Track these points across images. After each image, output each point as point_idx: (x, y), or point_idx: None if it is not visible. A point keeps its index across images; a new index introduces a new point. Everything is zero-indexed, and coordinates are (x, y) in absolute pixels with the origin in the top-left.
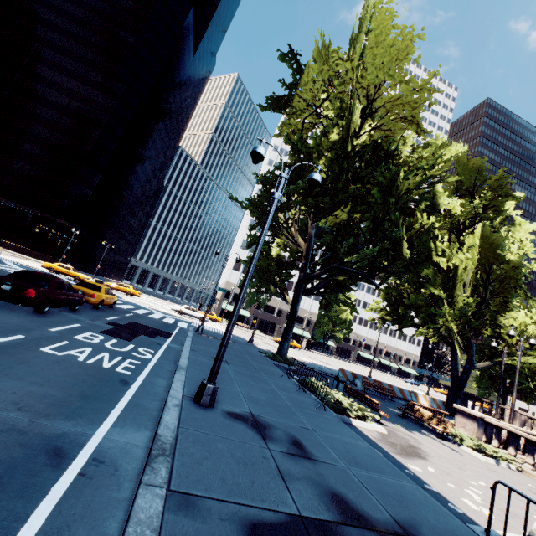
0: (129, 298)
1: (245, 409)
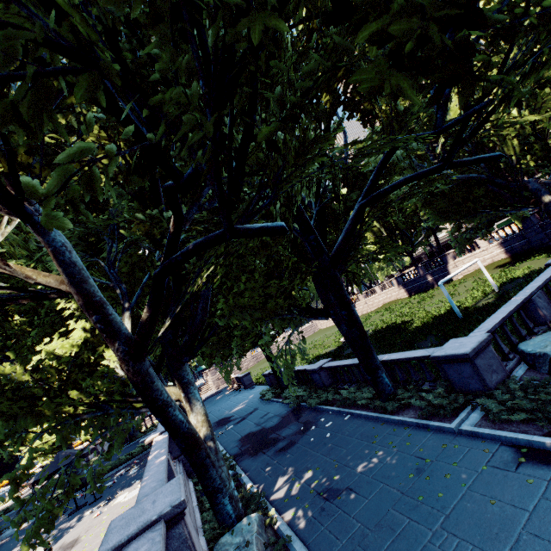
0: (3, 489)
1: None
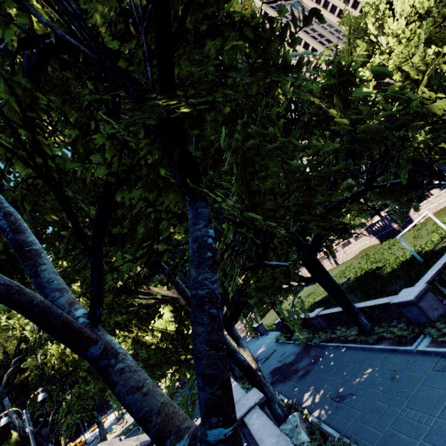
0: None
1: (96, 442)
